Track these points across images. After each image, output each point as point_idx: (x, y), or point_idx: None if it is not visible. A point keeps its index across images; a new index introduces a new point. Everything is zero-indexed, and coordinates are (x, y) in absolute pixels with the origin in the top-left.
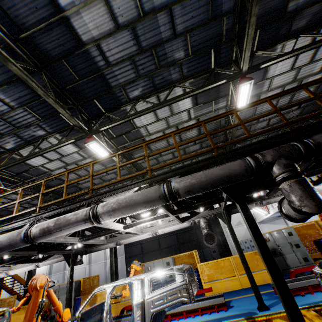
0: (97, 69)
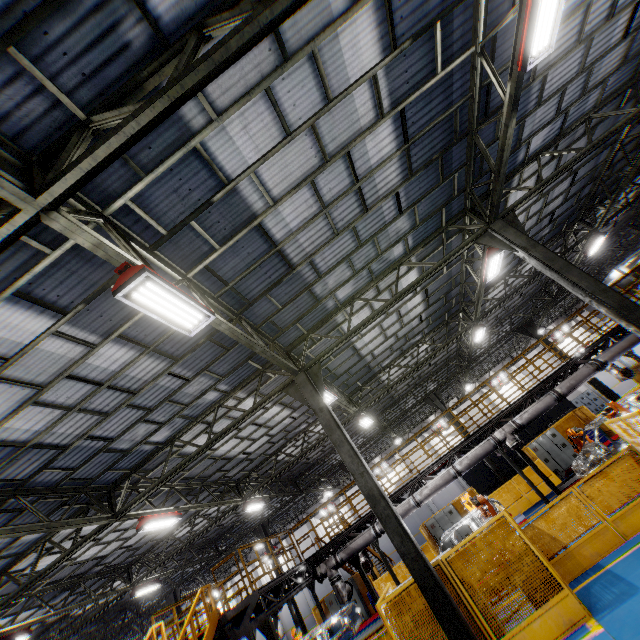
0: None
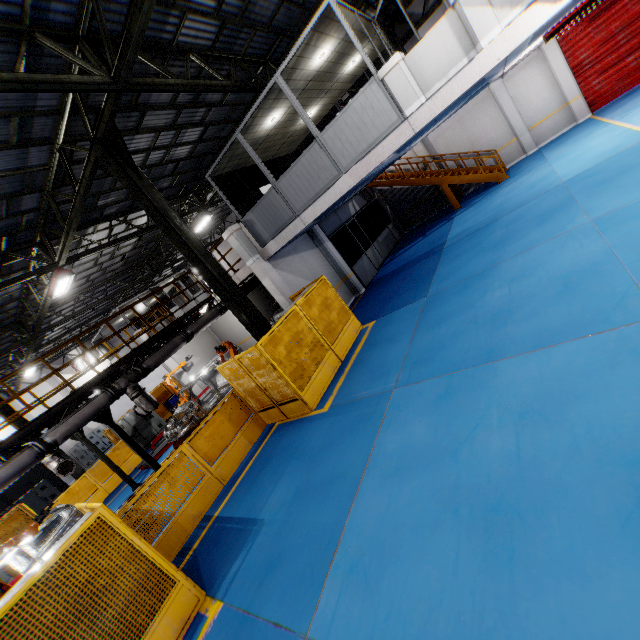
0: None
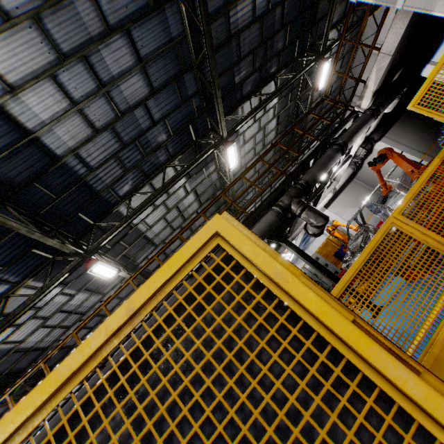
0: (78, 178)
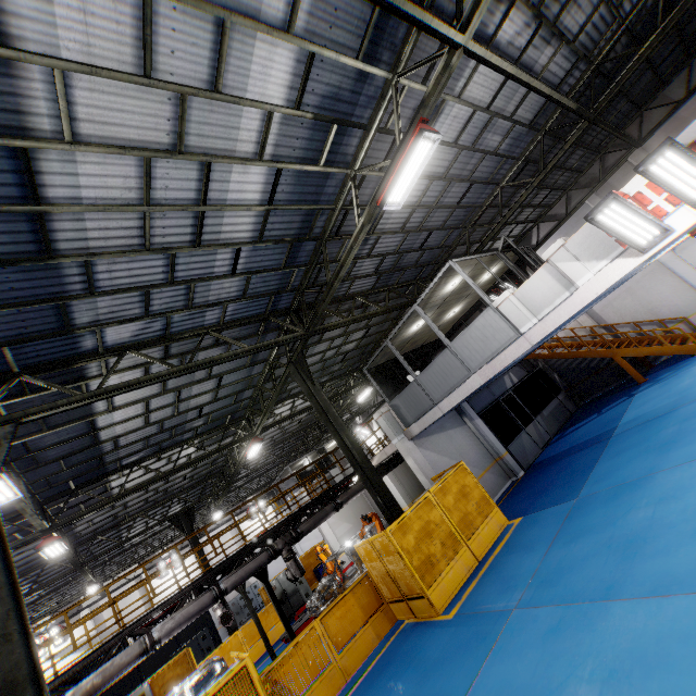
0: (99, 454)
